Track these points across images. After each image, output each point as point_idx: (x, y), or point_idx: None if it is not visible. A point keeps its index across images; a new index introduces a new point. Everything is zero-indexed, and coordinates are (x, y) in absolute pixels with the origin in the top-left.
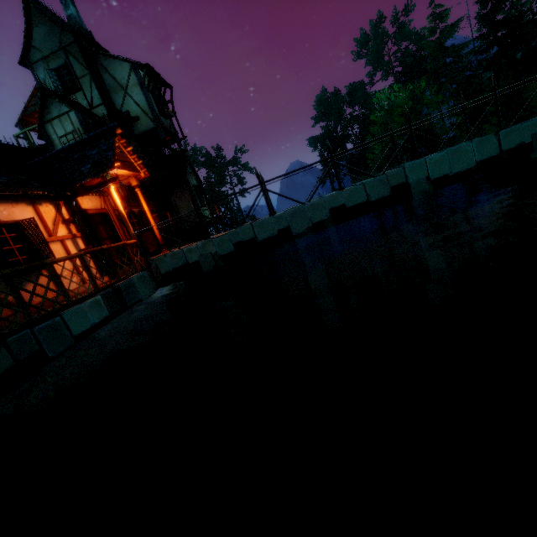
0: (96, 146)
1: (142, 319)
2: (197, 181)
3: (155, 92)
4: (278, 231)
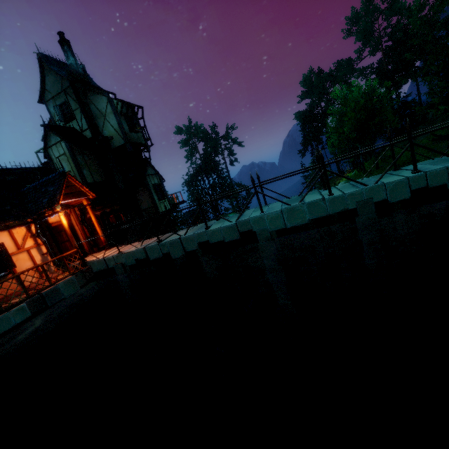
0: (54, 184)
1: (67, 309)
2: (159, 179)
3: (129, 113)
4: (164, 253)
